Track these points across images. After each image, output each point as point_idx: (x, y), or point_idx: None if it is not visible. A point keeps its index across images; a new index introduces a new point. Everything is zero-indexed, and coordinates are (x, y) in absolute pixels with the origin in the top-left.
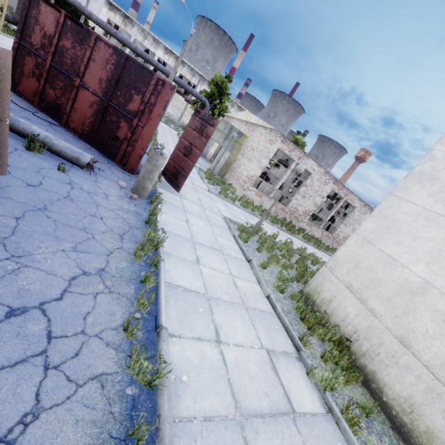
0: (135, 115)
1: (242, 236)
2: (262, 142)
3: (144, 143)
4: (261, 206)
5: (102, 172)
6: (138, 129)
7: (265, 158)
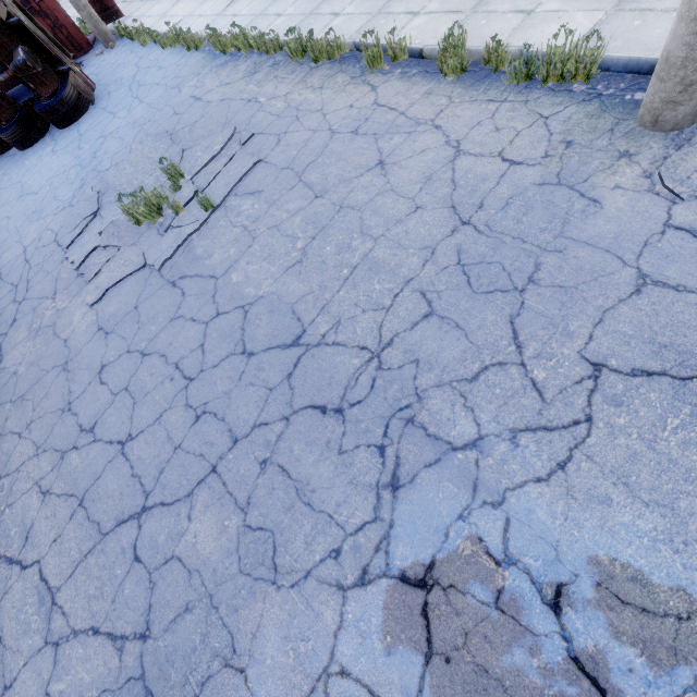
0: (27, 0)
1: None
2: None
3: (60, 11)
4: None
5: (85, 65)
6: (43, 8)
7: None
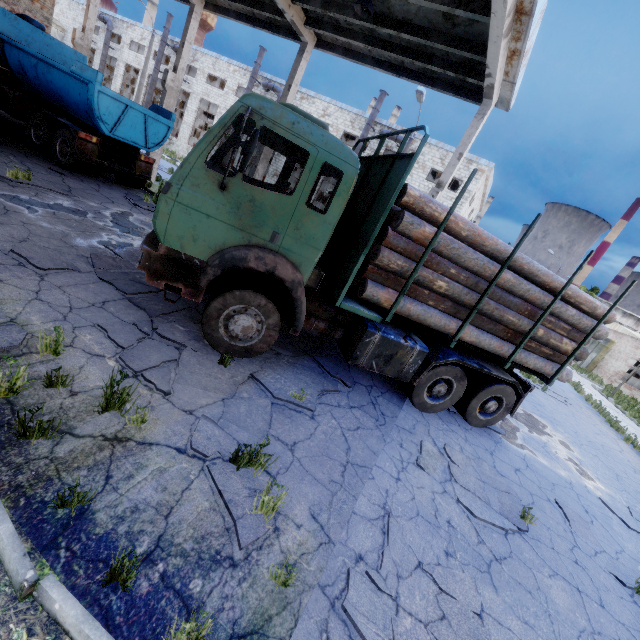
0: None
1: (603, 392)
2: (628, 347)
3: None
4: (631, 397)
5: None
6: None
7: (631, 359)
